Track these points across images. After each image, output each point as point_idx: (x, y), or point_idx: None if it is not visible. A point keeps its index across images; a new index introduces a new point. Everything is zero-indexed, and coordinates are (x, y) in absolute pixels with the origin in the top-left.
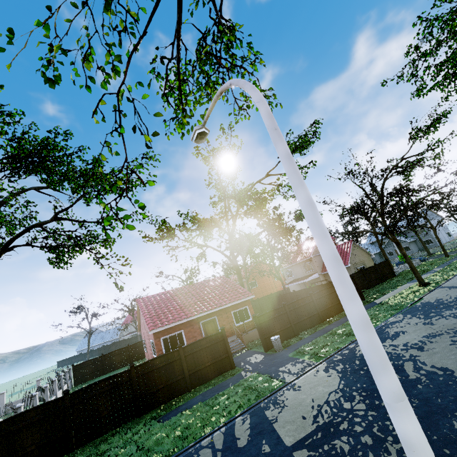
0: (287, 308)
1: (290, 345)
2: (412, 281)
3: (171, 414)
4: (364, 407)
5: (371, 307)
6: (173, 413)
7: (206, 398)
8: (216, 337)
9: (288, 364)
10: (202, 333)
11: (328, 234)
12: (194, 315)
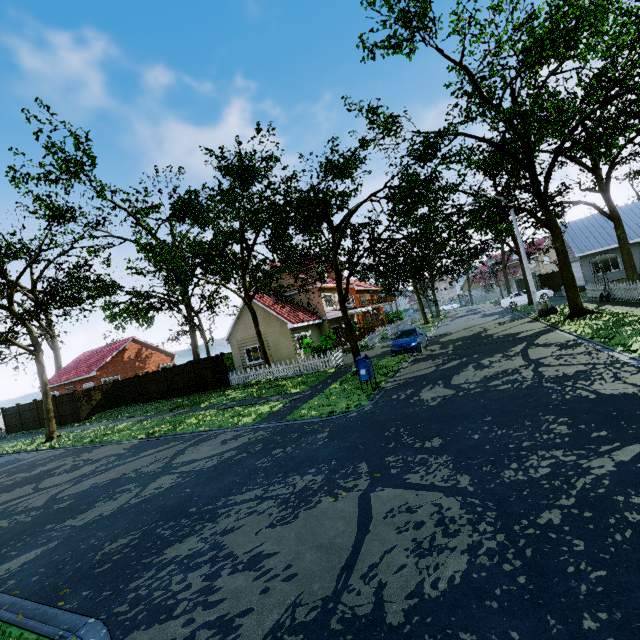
0: (18, 408)
1: None
2: (116, 421)
3: None
4: None
5: (29, 437)
6: None
7: None
8: None
9: None
10: None
11: None
12: (56, 383)
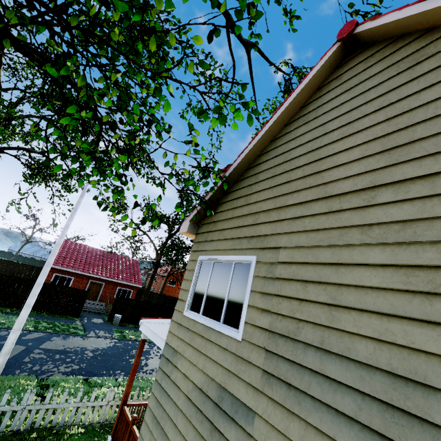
0: (145, 304)
1: (124, 326)
2: None
3: (13, 315)
4: (91, 355)
5: None
6: (15, 315)
7: (40, 319)
8: (80, 291)
9: (104, 331)
10: (86, 287)
11: (53, 256)
12: (88, 273)
